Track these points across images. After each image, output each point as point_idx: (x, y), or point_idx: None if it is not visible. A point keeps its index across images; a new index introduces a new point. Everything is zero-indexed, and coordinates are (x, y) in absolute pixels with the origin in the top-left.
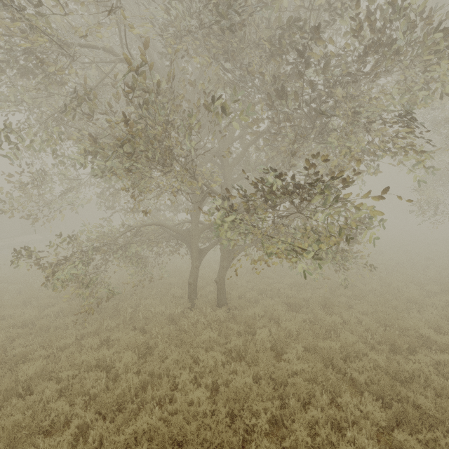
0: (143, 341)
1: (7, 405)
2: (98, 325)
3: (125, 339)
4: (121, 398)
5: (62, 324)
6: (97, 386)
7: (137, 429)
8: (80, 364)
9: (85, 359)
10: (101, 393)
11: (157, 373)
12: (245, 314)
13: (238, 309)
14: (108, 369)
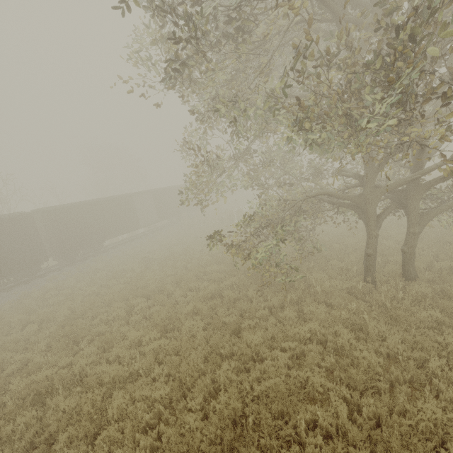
0: (344, 316)
1: (253, 367)
2: (282, 298)
3: (322, 314)
4: (364, 375)
5: (241, 296)
6: (326, 360)
7: (428, 417)
8: (292, 335)
9: (295, 331)
10: (348, 369)
11: (384, 352)
12: (452, 289)
13: (436, 283)
14: (318, 342)
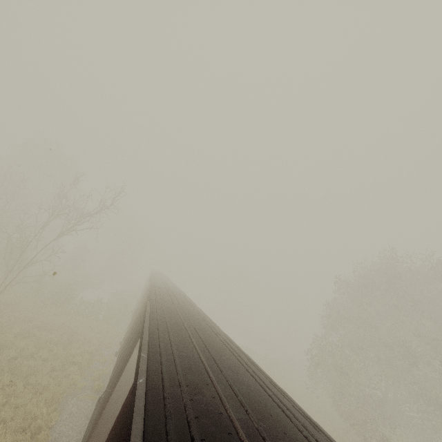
0: None
1: None
2: None
3: None
4: None
5: None
6: None
7: None
8: None
9: None
10: None
11: None
12: None
13: None
14: None
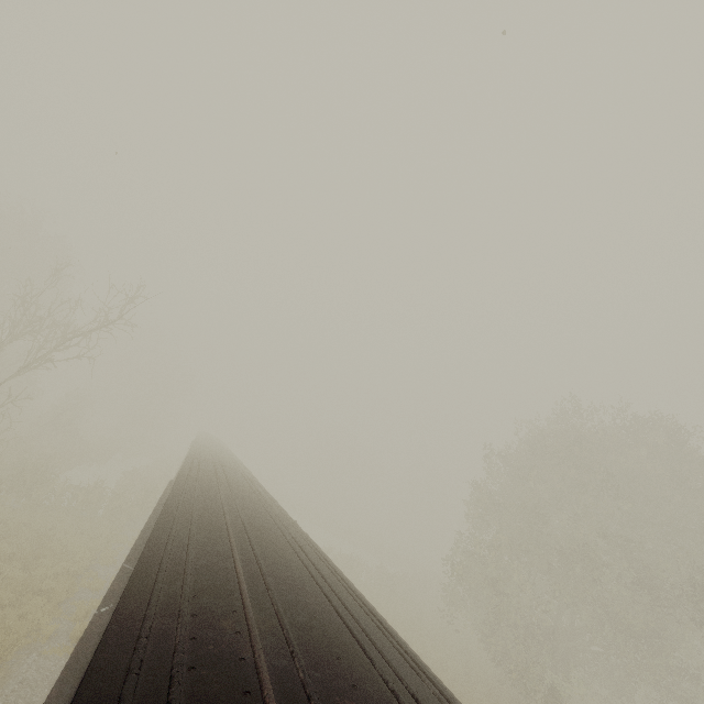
0: None
1: None
2: None
3: None
4: None
5: None
6: None
7: None
8: None
9: None
10: None
11: None
12: None
13: None
14: None
